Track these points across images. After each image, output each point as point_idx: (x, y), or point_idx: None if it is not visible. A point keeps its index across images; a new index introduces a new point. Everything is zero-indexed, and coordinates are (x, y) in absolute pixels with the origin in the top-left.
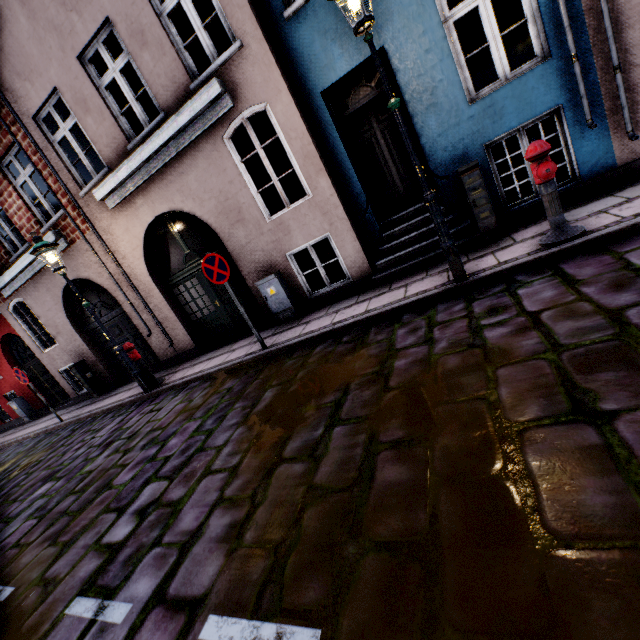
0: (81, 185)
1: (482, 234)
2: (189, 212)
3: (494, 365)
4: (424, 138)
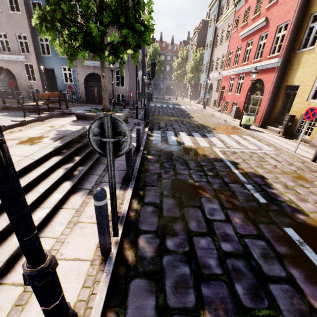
0: None
1: None
2: (11, 70)
3: None
4: (58, 84)
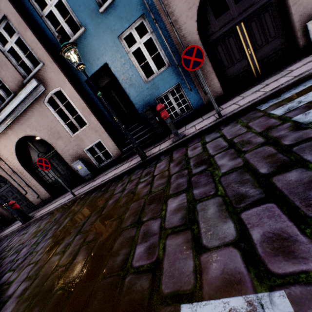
0: None
1: (159, 135)
2: (35, 135)
3: (132, 202)
4: (131, 97)
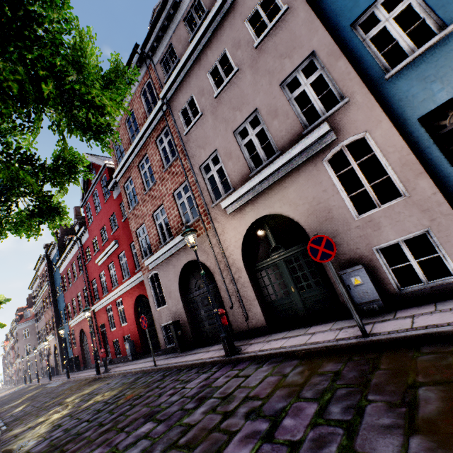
0: (213, 201)
1: None
2: (284, 214)
3: None
4: None
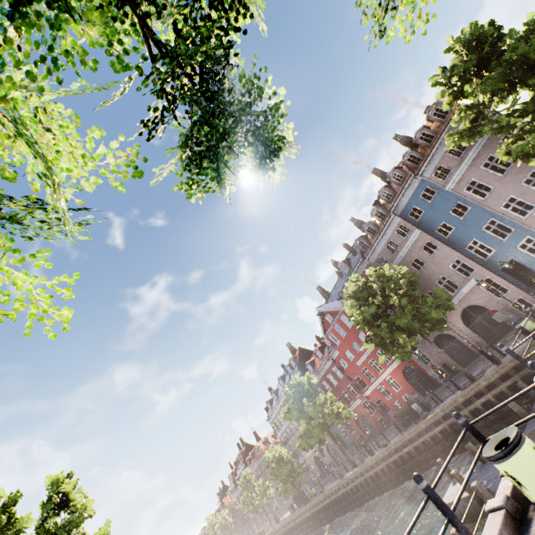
0: None
1: None
2: (473, 305)
3: None
4: (534, 270)
